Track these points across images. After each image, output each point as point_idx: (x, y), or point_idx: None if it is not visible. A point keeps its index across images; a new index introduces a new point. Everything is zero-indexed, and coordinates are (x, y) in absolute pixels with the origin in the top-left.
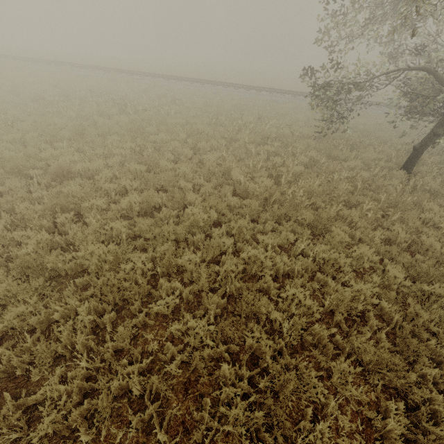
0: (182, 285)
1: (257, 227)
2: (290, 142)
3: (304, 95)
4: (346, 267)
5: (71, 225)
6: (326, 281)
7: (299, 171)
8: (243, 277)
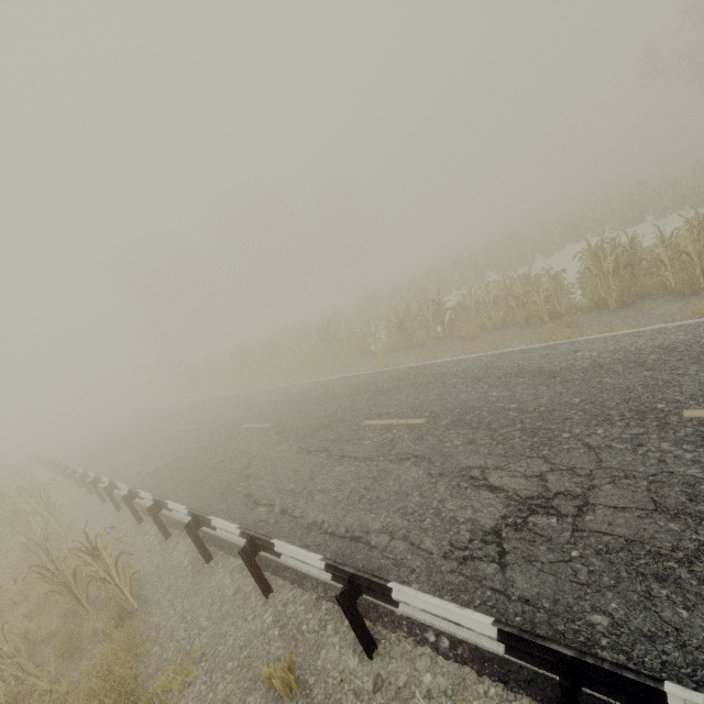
0: None
1: None
2: None
3: None
4: None
5: None
6: None
7: None
8: None
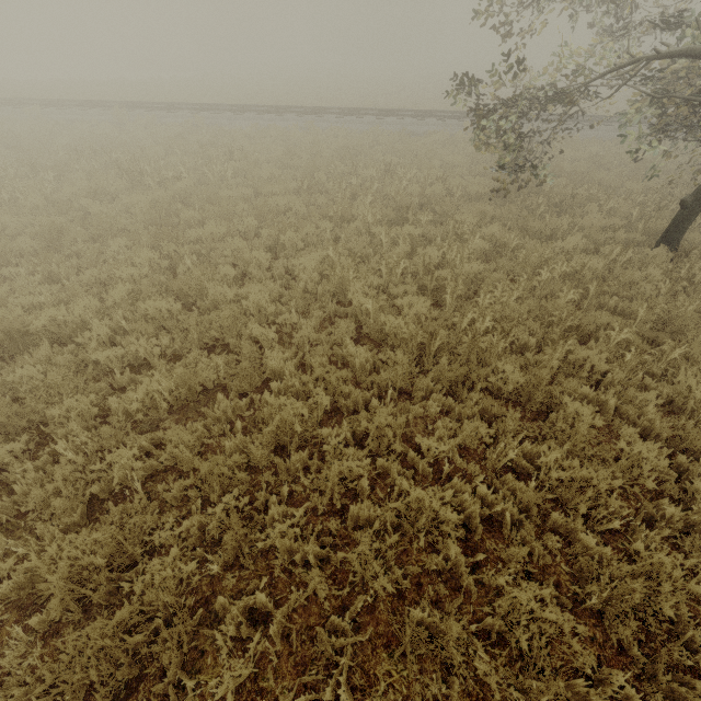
0: (272, 585)
1: (413, 411)
2: (448, 211)
3: (458, 116)
4: (612, 499)
5: (23, 465)
6: (571, 529)
7: (474, 271)
8: (399, 540)
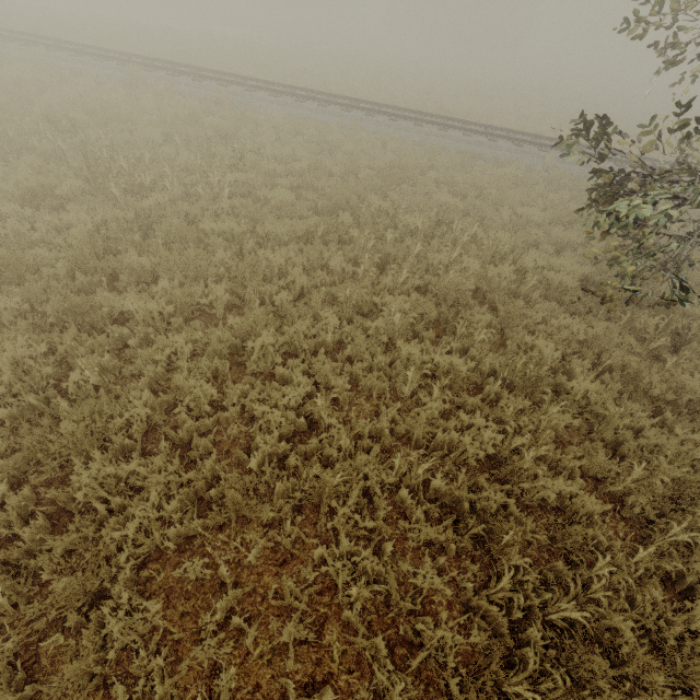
0: None
1: None
2: (515, 317)
3: (539, 143)
4: None
5: None
6: None
7: (554, 489)
8: None
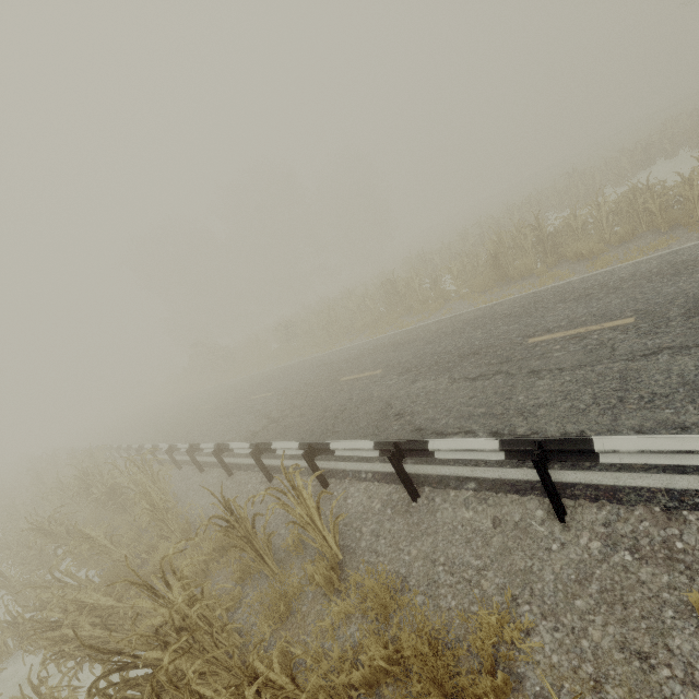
0: None
1: None
2: None
3: None
4: None
5: None
6: None
7: None
8: None
